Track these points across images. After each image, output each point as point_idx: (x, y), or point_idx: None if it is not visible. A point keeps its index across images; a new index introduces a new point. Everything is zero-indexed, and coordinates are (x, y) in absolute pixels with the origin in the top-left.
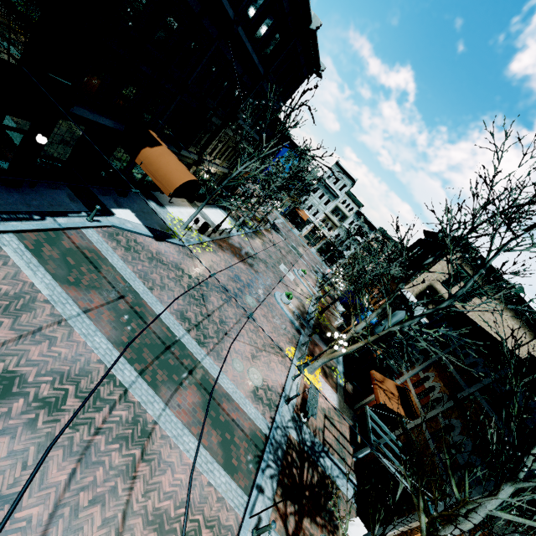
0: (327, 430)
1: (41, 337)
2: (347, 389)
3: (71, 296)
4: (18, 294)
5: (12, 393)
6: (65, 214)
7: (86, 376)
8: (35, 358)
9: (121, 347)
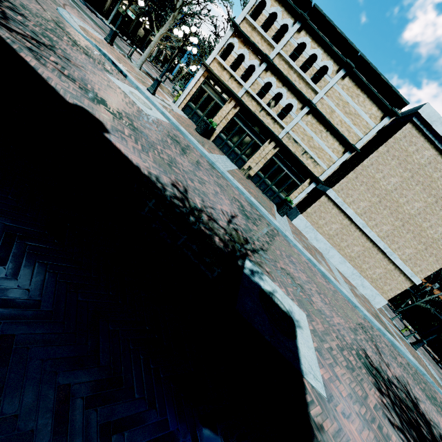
0: None
1: None
2: None
3: None
4: None
5: None
6: None
7: None
8: None
9: None
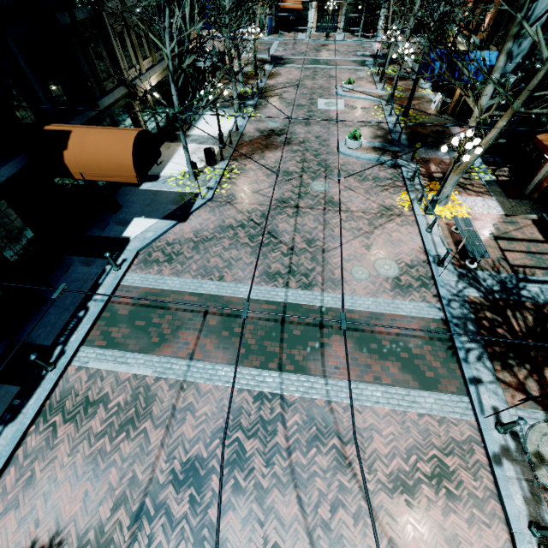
0: (507, 252)
1: (180, 413)
2: (501, 180)
3: (169, 355)
4: (133, 394)
5: (202, 477)
6: (97, 285)
7: (241, 413)
8: (193, 435)
9: (245, 360)
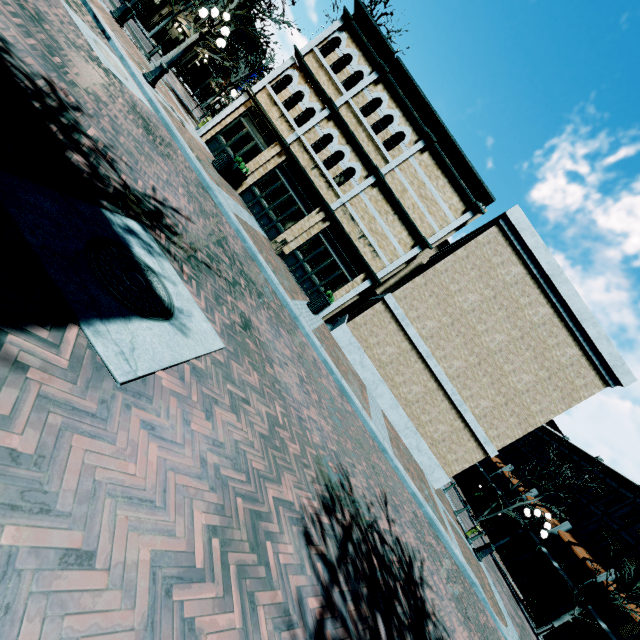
0: None
1: None
2: None
3: None
4: None
5: None
6: None
7: None
8: None
9: None
